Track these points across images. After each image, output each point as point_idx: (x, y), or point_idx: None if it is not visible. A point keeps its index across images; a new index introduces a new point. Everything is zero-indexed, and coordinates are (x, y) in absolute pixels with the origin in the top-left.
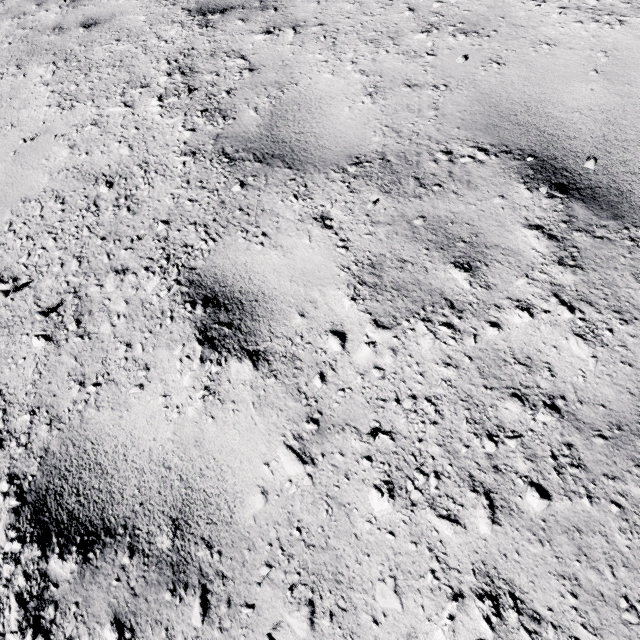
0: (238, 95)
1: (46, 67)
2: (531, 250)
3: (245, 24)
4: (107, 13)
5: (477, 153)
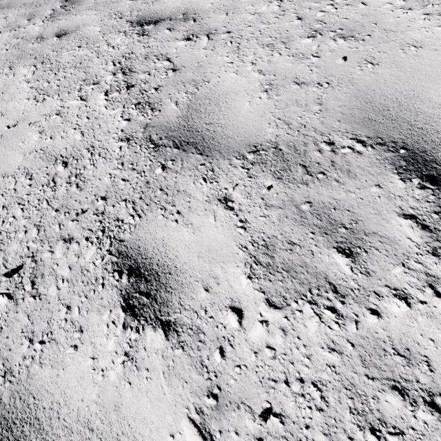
0: (163, 91)
1: (29, 68)
2: (406, 239)
3: (171, 33)
4: (74, 25)
5: (355, 144)
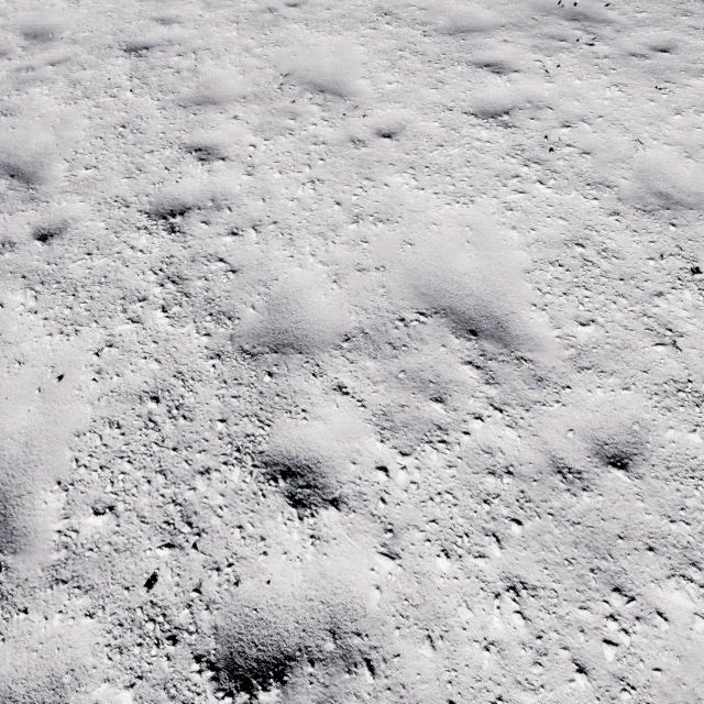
0: None
1: None
2: None
3: None
4: None
5: None
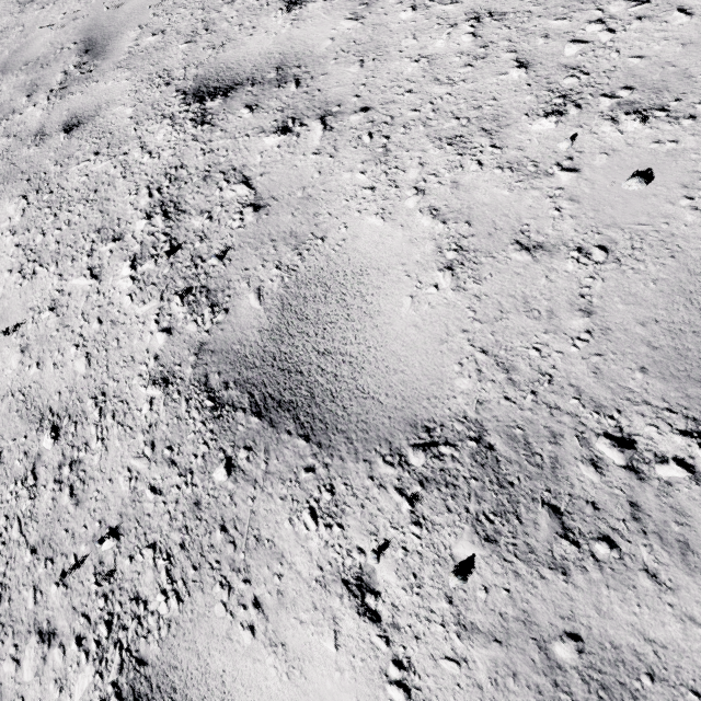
0: (235, 260)
1: (17, 202)
2: None
3: (253, 115)
4: (92, 105)
5: (698, 454)
